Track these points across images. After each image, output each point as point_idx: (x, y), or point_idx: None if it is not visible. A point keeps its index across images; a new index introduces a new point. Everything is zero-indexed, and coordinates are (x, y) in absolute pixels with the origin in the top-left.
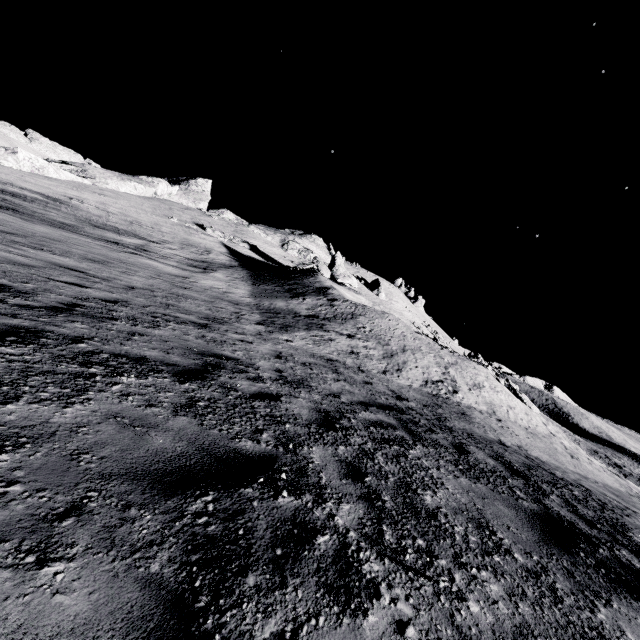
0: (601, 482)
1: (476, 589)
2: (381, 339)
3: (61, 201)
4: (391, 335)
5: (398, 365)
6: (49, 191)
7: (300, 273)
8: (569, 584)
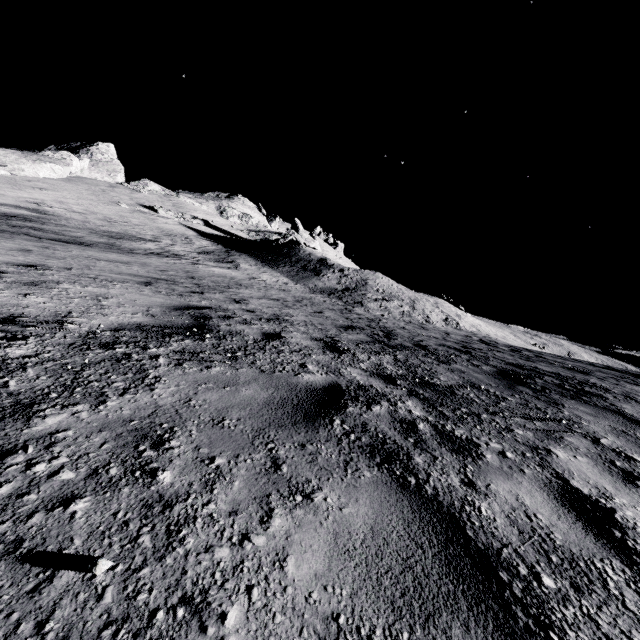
0: None
1: None
2: (395, 296)
3: (42, 211)
4: (395, 291)
5: (424, 314)
6: (12, 199)
7: (285, 247)
8: None
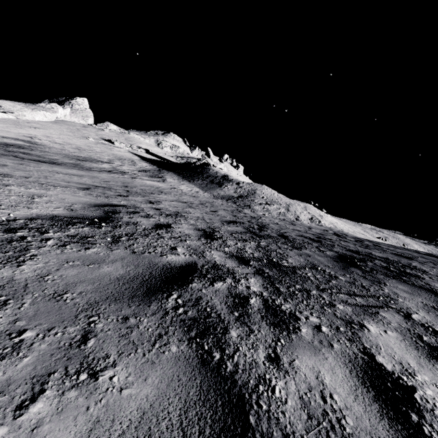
0: None
1: None
2: (275, 202)
3: (33, 142)
4: (275, 198)
5: (295, 214)
6: (14, 134)
7: (199, 167)
8: None
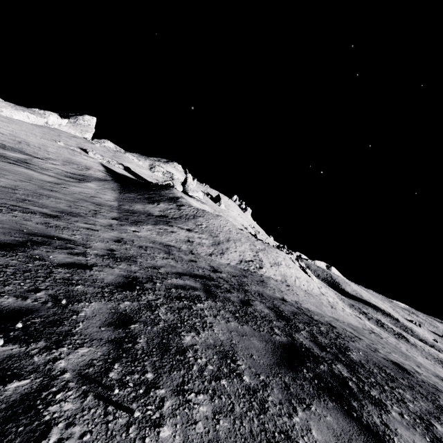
0: (347, 322)
1: (181, 413)
2: (213, 233)
3: None
4: (221, 230)
5: (222, 250)
6: None
7: (159, 187)
8: (281, 396)
